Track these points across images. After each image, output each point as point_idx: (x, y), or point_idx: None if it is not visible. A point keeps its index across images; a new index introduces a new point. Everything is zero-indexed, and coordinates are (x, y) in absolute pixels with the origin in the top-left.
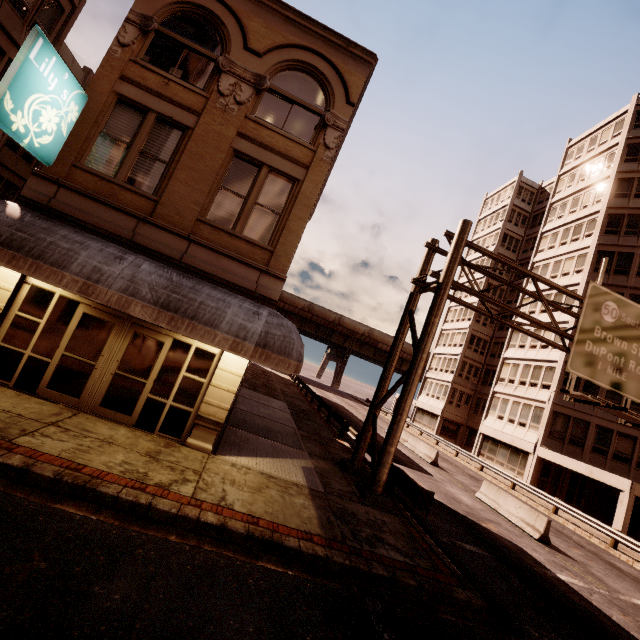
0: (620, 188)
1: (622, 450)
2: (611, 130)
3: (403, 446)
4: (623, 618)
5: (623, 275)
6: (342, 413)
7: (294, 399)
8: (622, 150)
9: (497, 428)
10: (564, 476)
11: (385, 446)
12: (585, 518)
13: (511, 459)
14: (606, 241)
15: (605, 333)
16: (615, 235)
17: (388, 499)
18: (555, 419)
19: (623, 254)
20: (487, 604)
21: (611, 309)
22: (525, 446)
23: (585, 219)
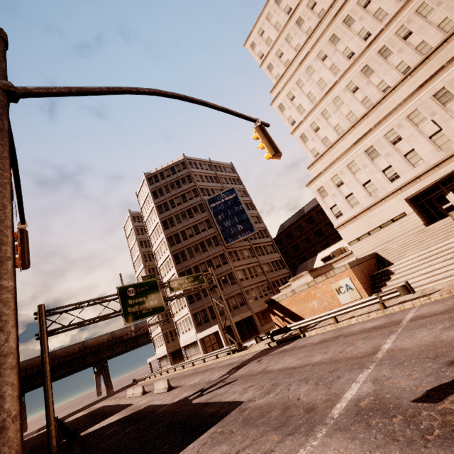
0: (159, 210)
1: (219, 310)
2: (145, 187)
3: (132, 398)
4: (170, 399)
5: (180, 243)
6: (94, 414)
7: (41, 442)
8: (151, 195)
9: (185, 339)
10: (216, 337)
11: (47, 430)
12: (208, 355)
13: (195, 349)
14: (167, 233)
15: (134, 300)
16: (168, 229)
17: (60, 451)
18: (195, 317)
19: (175, 235)
20: (90, 452)
21: (131, 290)
22: (194, 338)
23: (157, 226)
